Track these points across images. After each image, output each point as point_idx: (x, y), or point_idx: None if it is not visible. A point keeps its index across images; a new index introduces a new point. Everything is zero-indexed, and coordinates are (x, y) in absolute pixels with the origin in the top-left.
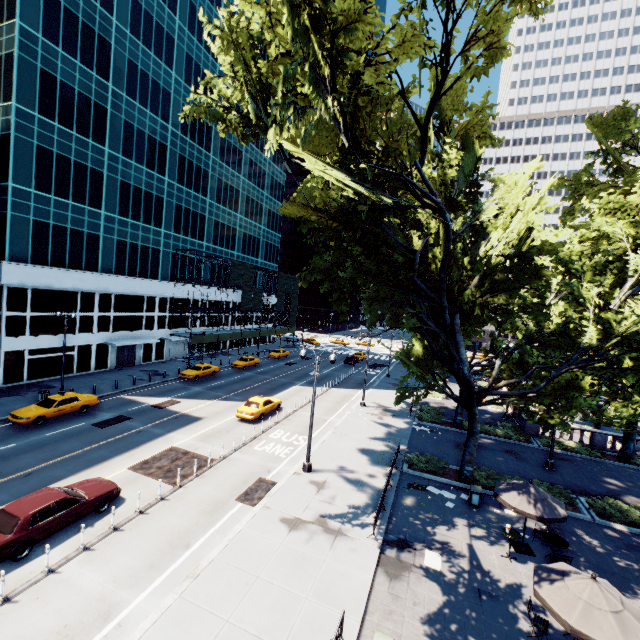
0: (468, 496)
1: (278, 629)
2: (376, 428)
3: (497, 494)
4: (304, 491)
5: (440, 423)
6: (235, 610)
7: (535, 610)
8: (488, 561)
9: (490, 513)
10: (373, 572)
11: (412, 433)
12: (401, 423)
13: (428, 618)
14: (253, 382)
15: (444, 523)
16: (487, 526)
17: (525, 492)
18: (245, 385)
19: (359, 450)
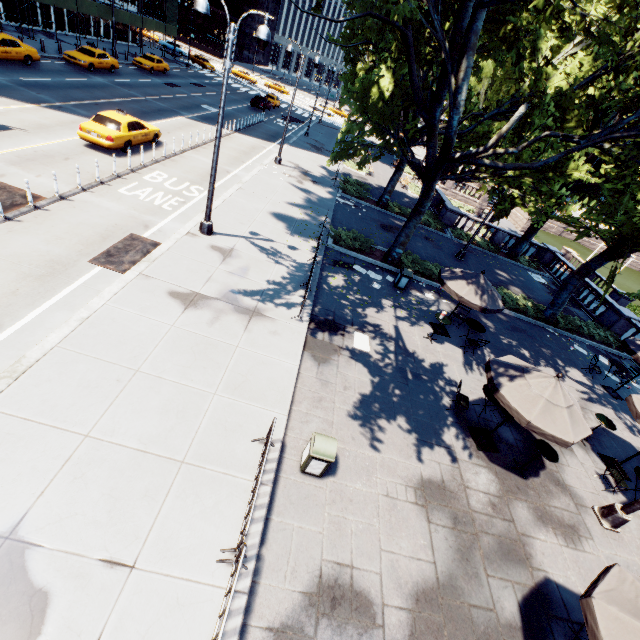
0: (393, 279)
1: (175, 437)
2: (295, 193)
3: (445, 282)
4: (203, 259)
5: (364, 200)
6: (100, 420)
7: (451, 385)
8: (412, 342)
9: (413, 296)
10: (300, 358)
11: (336, 206)
12: (324, 192)
13: (359, 402)
14: (109, 95)
15: (372, 305)
16: (411, 309)
17: (475, 283)
18: (94, 96)
19: (276, 216)
